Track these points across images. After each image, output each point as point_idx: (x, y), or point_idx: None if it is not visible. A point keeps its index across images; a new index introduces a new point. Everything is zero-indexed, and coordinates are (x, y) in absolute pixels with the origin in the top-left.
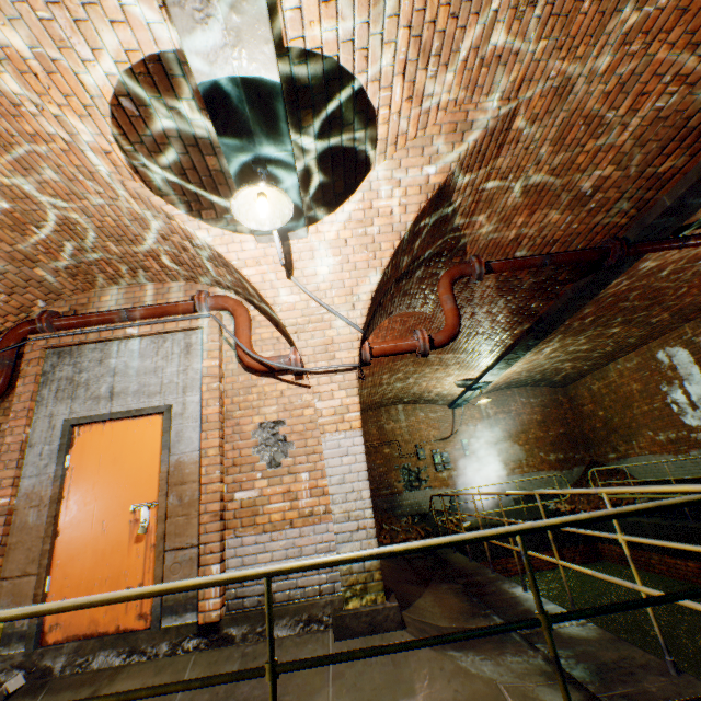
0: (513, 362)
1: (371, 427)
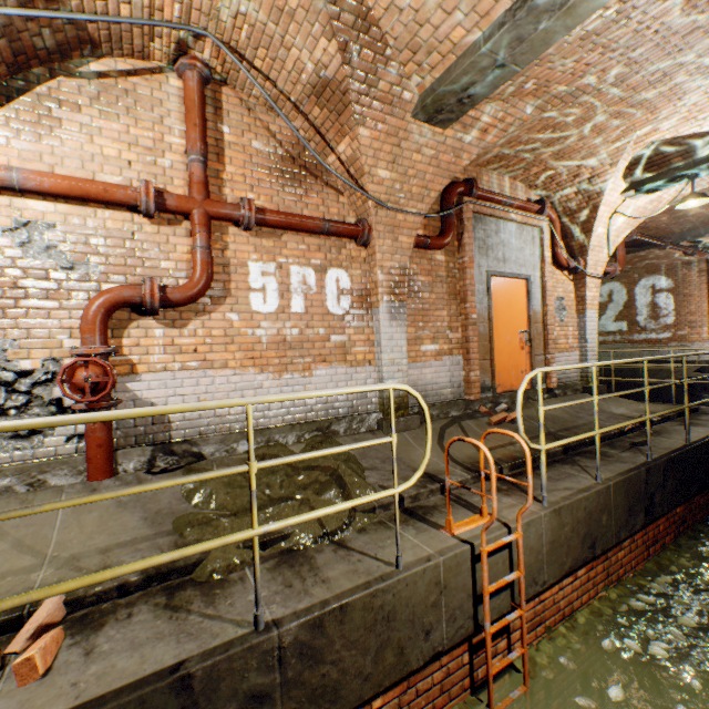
0: None
1: None
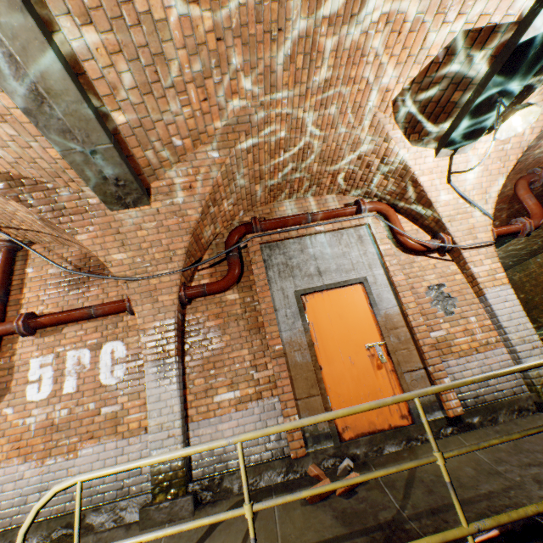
0: None
1: None
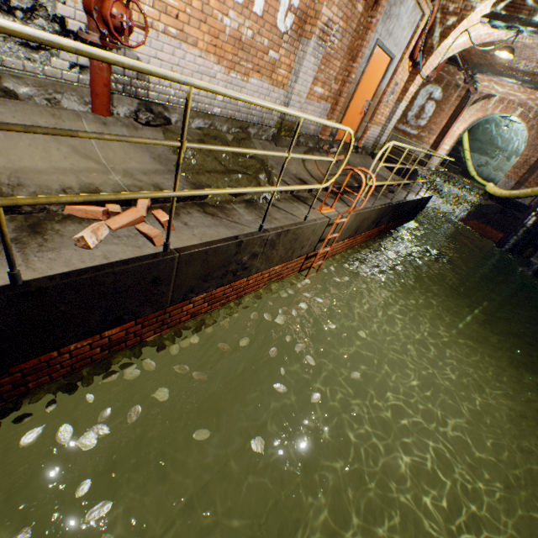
0: None
1: None
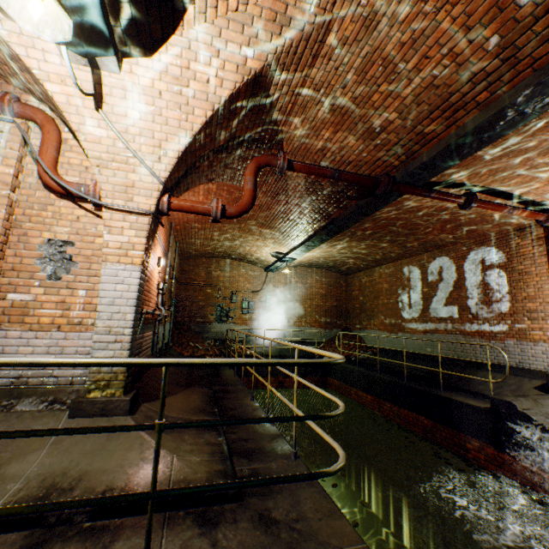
0: (311, 248)
1: (202, 271)
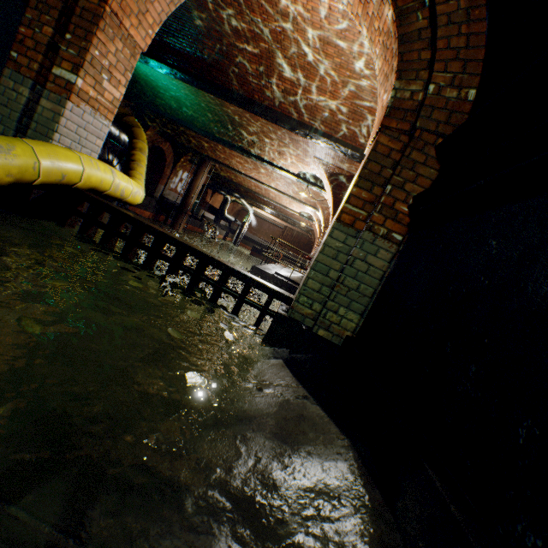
0: None
1: None
